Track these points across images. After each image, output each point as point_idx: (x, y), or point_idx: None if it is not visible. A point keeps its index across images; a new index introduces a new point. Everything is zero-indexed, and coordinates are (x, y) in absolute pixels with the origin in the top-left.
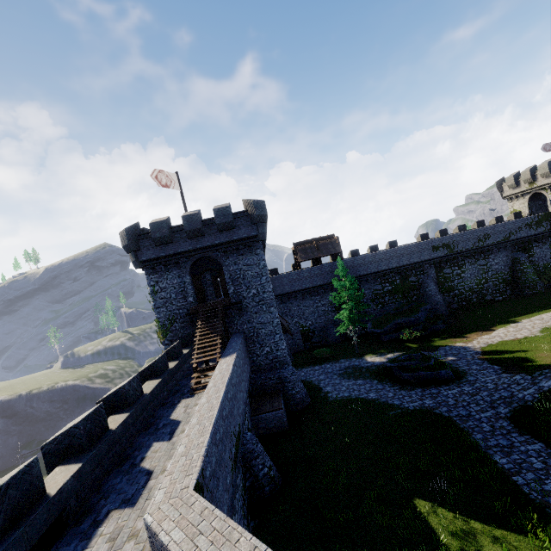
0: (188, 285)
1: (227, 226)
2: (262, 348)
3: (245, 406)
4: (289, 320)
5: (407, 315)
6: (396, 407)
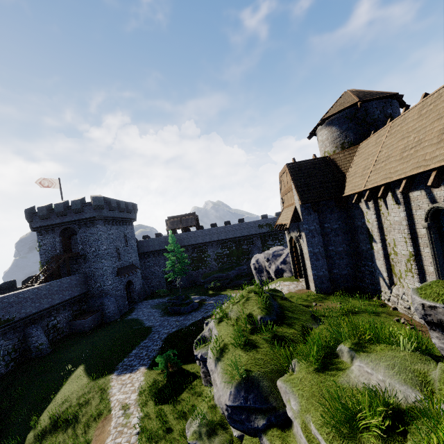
0: (58, 243)
1: (78, 211)
2: (95, 283)
3: (38, 311)
4: (158, 269)
5: (222, 272)
6: (141, 325)
